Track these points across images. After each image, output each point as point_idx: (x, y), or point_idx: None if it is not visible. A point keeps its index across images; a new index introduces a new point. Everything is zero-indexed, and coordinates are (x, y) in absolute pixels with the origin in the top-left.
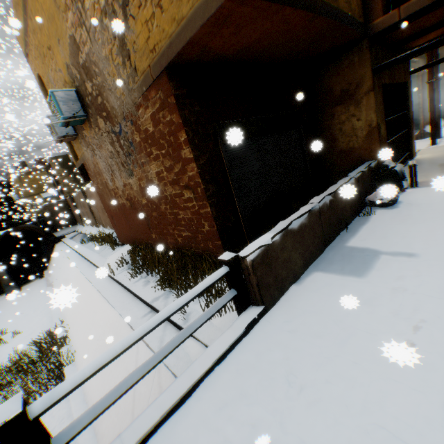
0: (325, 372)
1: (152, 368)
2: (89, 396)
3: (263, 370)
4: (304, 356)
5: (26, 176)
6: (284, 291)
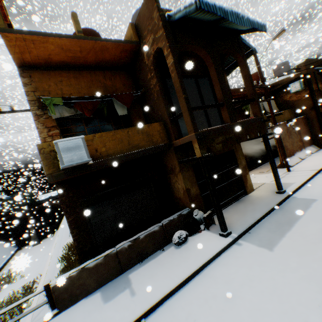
0: None
1: None
2: None
3: None
4: None
5: None
6: (77, 301)
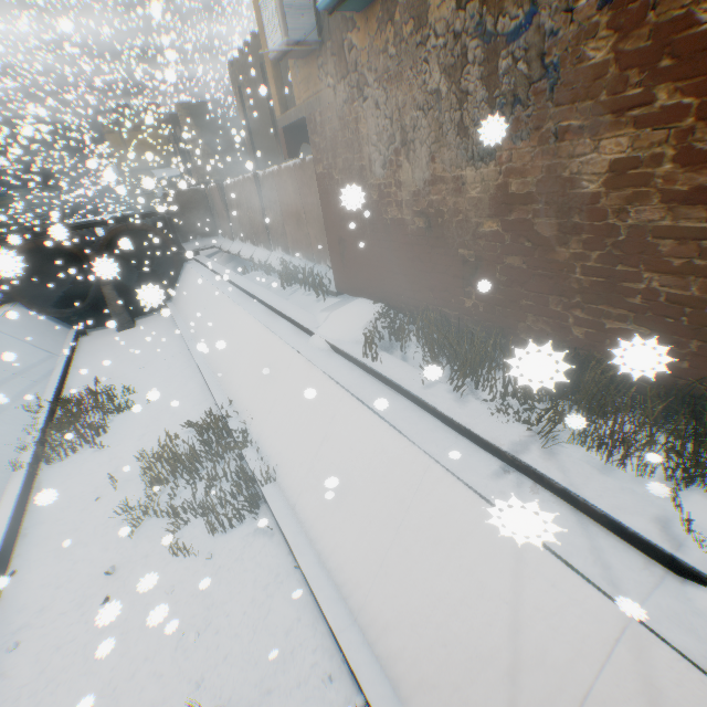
0: None
1: None
2: (334, 562)
3: None
4: None
5: (131, 134)
6: None
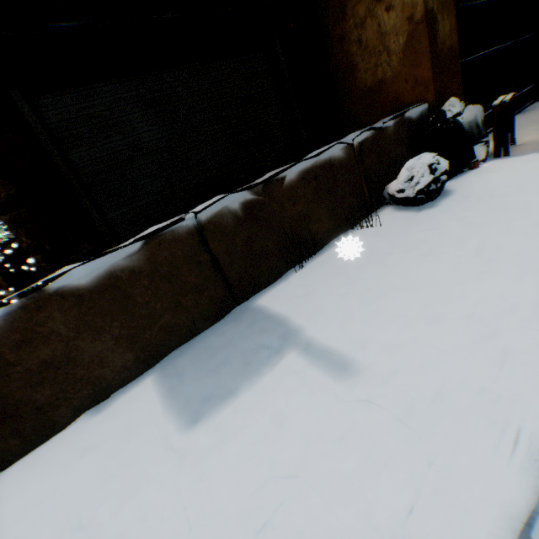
0: None
1: None
2: None
3: None
4: None
5: None
6: (53, 432)
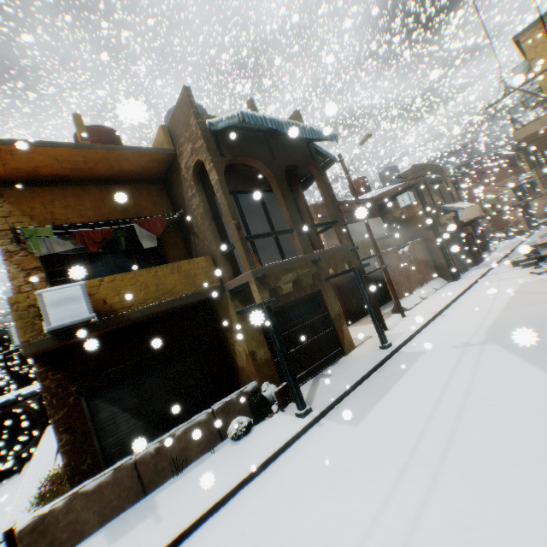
0: None
1: None
2: None
3: None
4: None
5: None
6: None
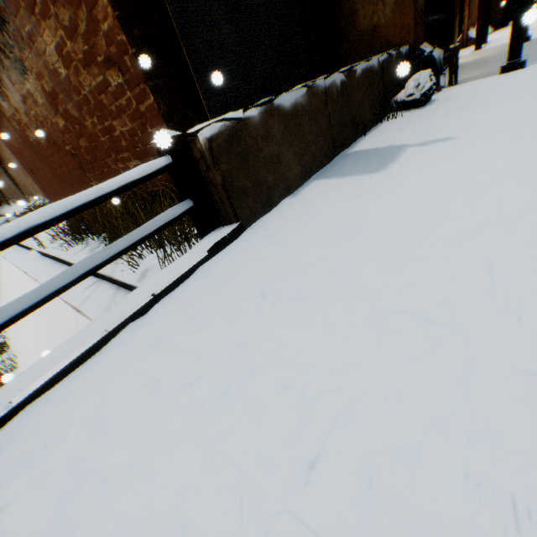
0: (318, 273)
1: (31, 310)
2: None
3: (226, 290)
4: (290, 263)
5: None
6: (272, 207)
